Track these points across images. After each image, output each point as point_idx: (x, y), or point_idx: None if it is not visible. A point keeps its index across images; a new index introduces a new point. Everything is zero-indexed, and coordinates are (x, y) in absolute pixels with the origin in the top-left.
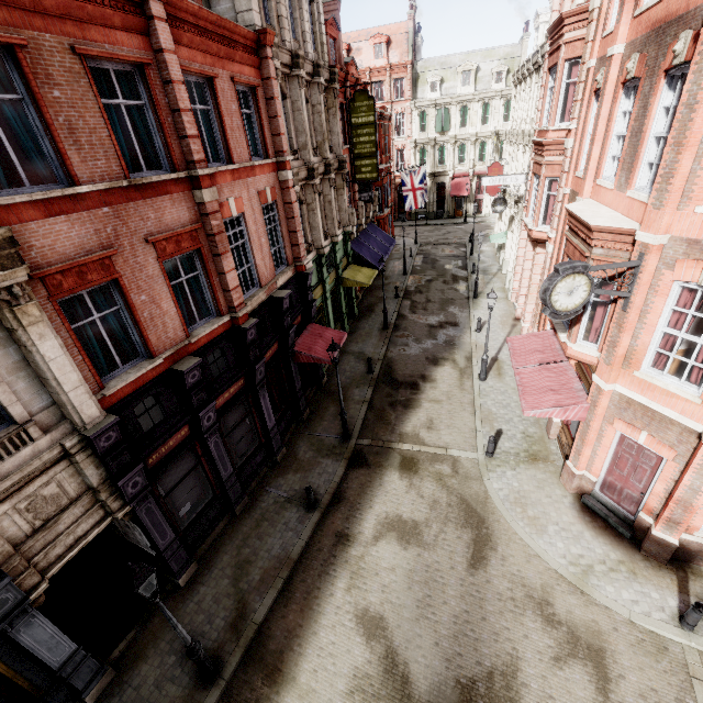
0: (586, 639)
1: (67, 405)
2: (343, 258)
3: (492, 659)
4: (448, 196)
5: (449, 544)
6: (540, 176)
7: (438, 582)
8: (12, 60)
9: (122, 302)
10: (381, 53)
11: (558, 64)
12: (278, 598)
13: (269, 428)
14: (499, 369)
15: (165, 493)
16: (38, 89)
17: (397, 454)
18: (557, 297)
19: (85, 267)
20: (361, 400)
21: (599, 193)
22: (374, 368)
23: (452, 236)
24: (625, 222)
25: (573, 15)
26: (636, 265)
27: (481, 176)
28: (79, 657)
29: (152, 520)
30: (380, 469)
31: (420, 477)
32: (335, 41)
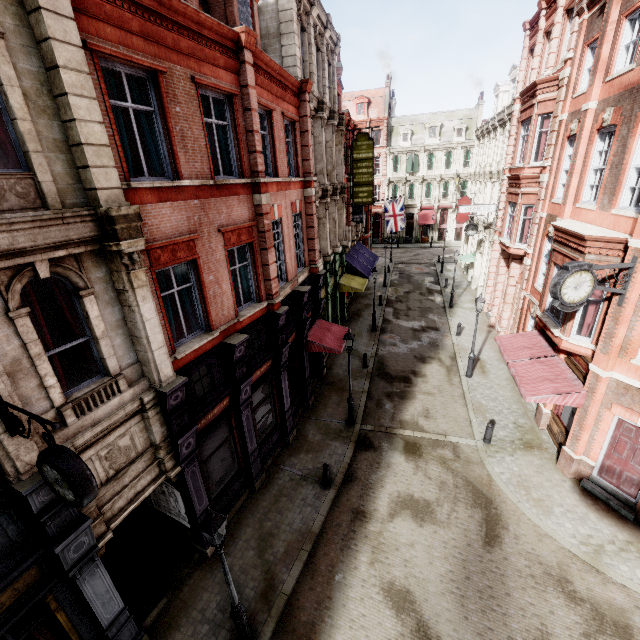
0: (610, 616)
1: (151, 363)
2: (339, 267)
3: (523, 634)
4: (416, 224)
5: (462, 522)
6: (517, 203)
7: (458, 558)
8: (152, 82)
9: (194, 280)
10: (363, 110)
11: (532, 117)
12: (303, 570)
13: (285, 409)
14: (482, 368)
15: (204, 460)
16: (168, 104)
17: (400, 439)
18: (566, 290)
19: (176, 246)
20: (360, 390)
21: (579, 214)
22: (368, 363)
23: (421, 257)
24: (614, 233)
25: (545, 82)
26: (631, 266)
27: (445, 209)
28: (123, 618)
29: (194, 483)
30: (386, 452)
31: (424, 460)
32: (339, 96)
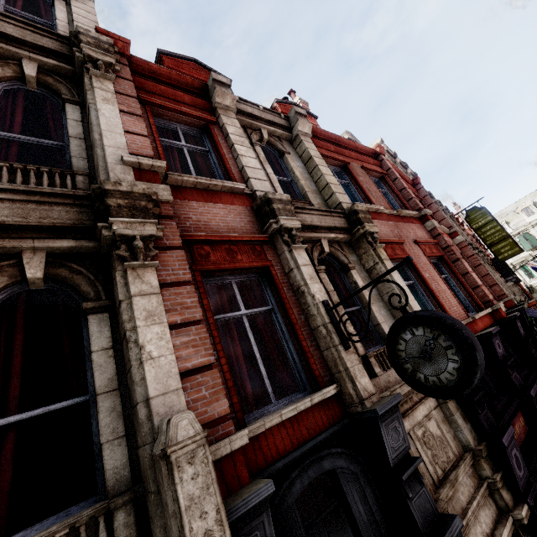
0: None
1: None
2: None
3: None
4: None
5: None
6: None
7: None
8: (344, 172)
9: (414, 279)
10: None
11: None
12: None
13: None
14: None
15: None
16: (355, 176)
17: None
18: None
19: (392, 246)
20: None
21: None
22: None
23: None
24: None
25: None
26: None
27: None
28: None
29: None
30: None
31: None
32: None
